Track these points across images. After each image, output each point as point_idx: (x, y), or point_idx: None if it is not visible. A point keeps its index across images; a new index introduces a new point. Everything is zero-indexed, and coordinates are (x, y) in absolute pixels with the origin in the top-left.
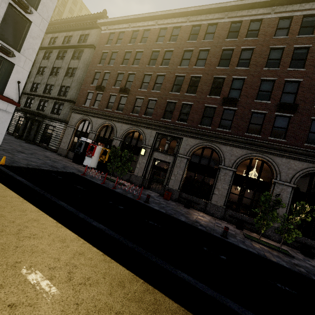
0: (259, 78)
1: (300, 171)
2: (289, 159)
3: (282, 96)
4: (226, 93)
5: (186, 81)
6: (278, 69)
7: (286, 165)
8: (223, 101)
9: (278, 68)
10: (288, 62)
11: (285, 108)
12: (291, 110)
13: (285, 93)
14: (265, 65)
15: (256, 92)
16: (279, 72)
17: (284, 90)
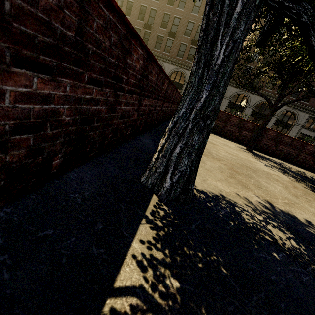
0: (163, 12)
1: (172, 70)
2: (169, 64)
3: (172, 26)
4: (147, 19)
5: (124, 5)
6: (172, 7)
7: (167, 67)
8: (144, 26)
9: (173, 7)
10: (177, 3)
11: (171, 35)
12: (173, 37)
13: (174, 25)
14: (167, 2)
15: (161, 22)
16: (173, 10)
17: (174, 23)
